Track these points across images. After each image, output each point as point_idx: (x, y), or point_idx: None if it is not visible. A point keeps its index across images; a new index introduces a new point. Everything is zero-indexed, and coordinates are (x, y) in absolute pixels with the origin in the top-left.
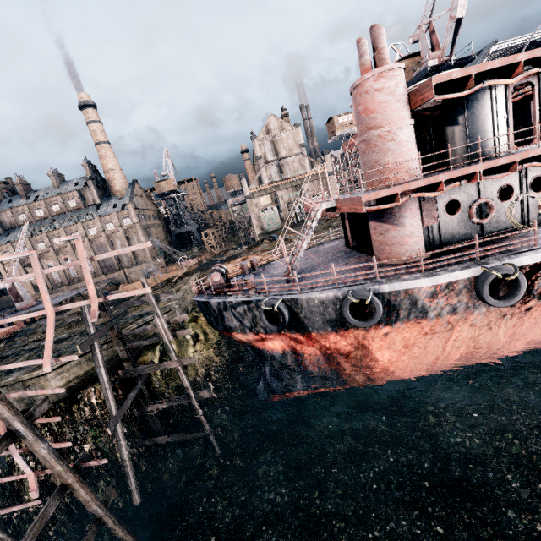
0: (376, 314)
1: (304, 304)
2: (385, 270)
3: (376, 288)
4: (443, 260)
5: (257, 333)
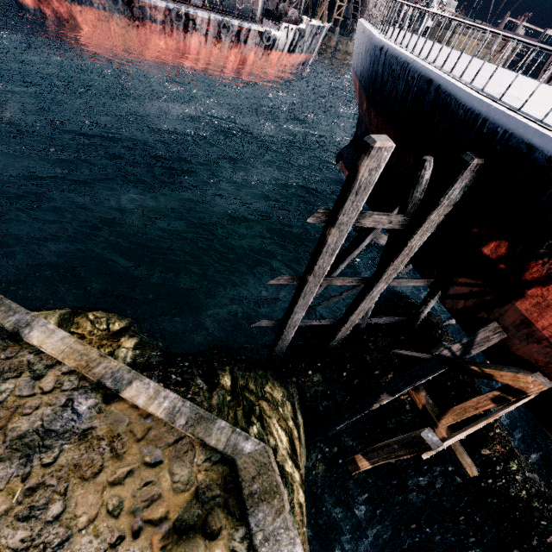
0: None
1: None
2: None
3: None
4: None
5: None
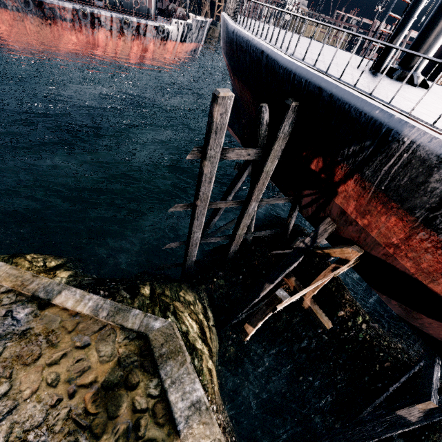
0: None
1: None
2: None
3: None
4: None
5: None
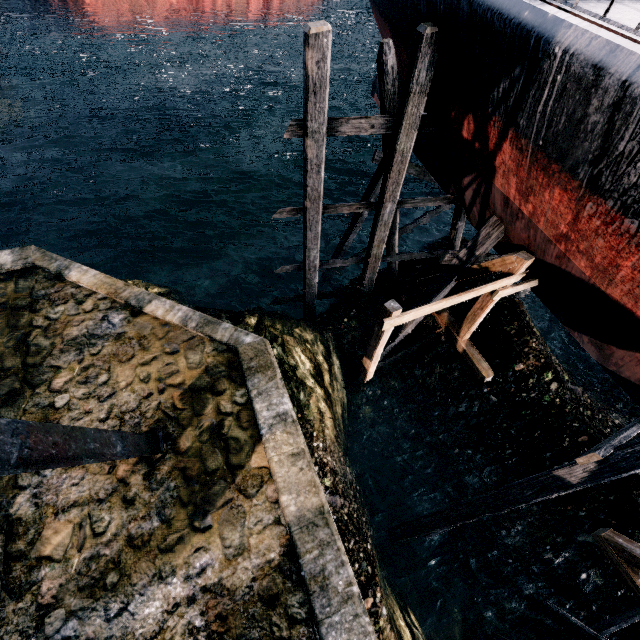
0: None
1: None
2: None
3: None
4: None
5: None
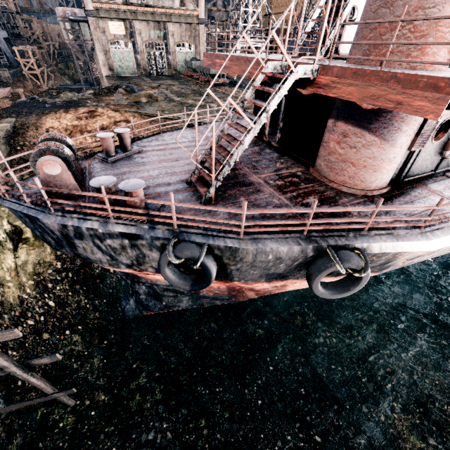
0: (357, 287)
1: (248, 259)
2: (352, 206)
3: (364, 247)
4: (416, 203)
5: (140, 271)
